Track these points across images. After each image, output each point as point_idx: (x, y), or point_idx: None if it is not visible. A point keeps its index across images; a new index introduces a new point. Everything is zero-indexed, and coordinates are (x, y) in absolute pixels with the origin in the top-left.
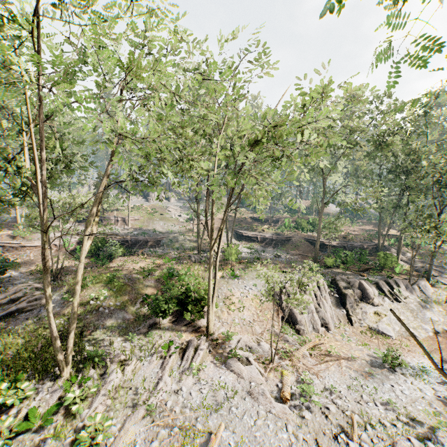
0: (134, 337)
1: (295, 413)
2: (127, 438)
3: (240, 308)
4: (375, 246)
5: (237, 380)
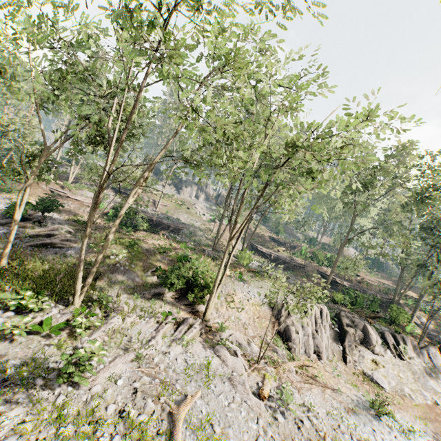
0: (138, 298)
1: (269, 412)
2: (114, 371)
3: (239, 308)
4: (389, 300)
5: (220, 365)
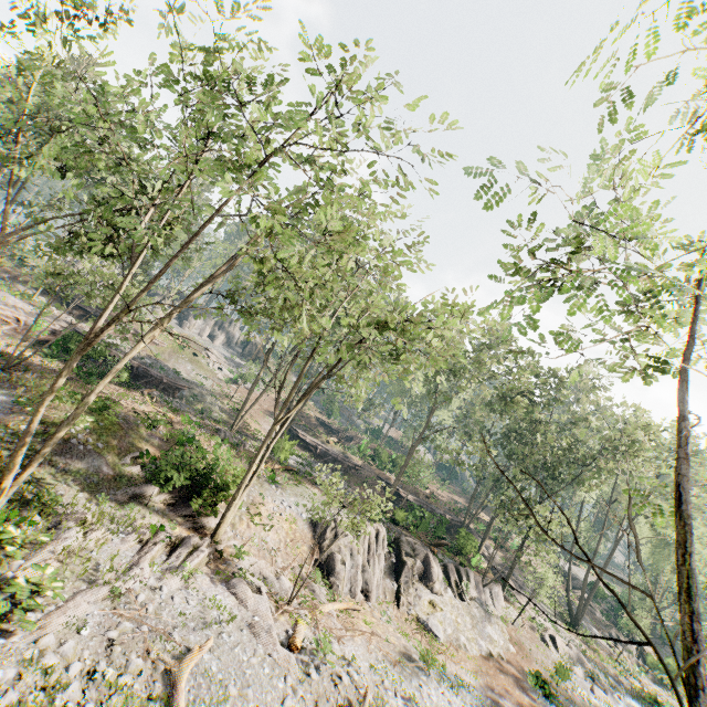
0: (107, 501)
1: (301, 667)
2: (75, 614)
3: (267, 525)
4: (459, 523)
5: (237, 607)
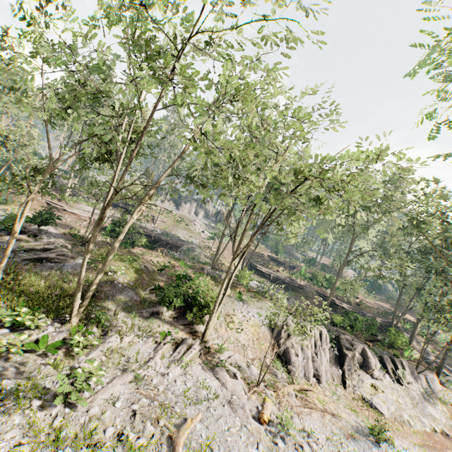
0: (136, 317)
1: (269, 437)
2: (112, 392)
3: (238, 329)
4: (388, 323)
5: (220, 388)
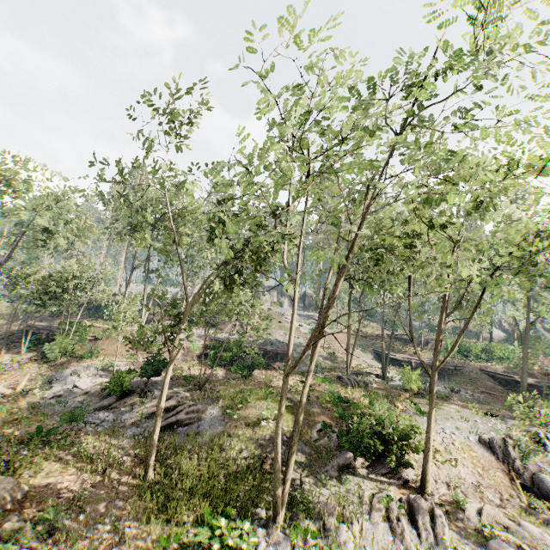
0: (329, 481)
1: None
2: None
3: (450, 460)
4: None
5: None
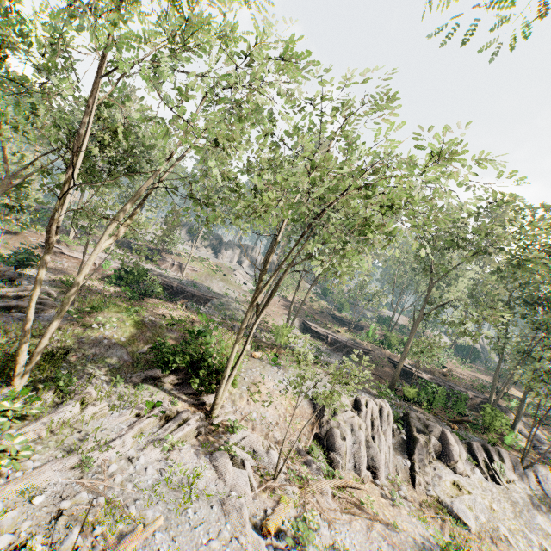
0: (120, 382)
1: None
2: (36, 482)
3: (266, 402)
4: (485, 400)
5: (214, 481)
